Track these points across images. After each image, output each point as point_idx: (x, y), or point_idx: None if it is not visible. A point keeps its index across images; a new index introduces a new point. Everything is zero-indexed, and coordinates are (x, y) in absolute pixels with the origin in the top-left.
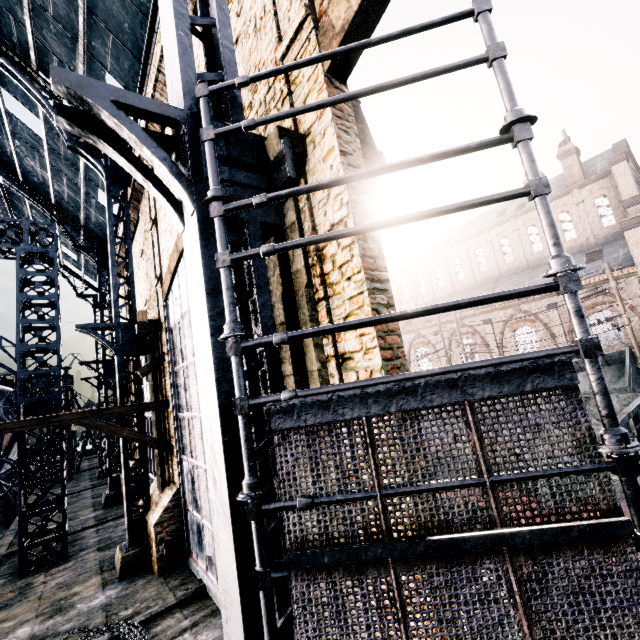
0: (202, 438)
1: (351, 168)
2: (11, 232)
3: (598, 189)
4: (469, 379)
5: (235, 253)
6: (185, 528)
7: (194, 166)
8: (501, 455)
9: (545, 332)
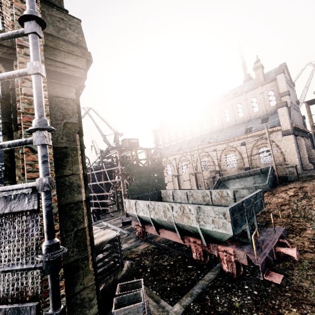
0: None
1: (27, 57)
2: None
3: (270, 87)
4: None
5: None
6: None
7: None
8: None
9: (239, 156)
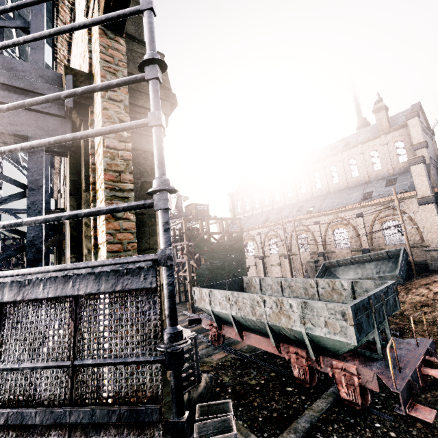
0: None
1: (111, 101)
2: None
3: (398, 136)
4: (79, 277)
5: None
6: None
7: None
8: (87, 343)
9: (354, 233)
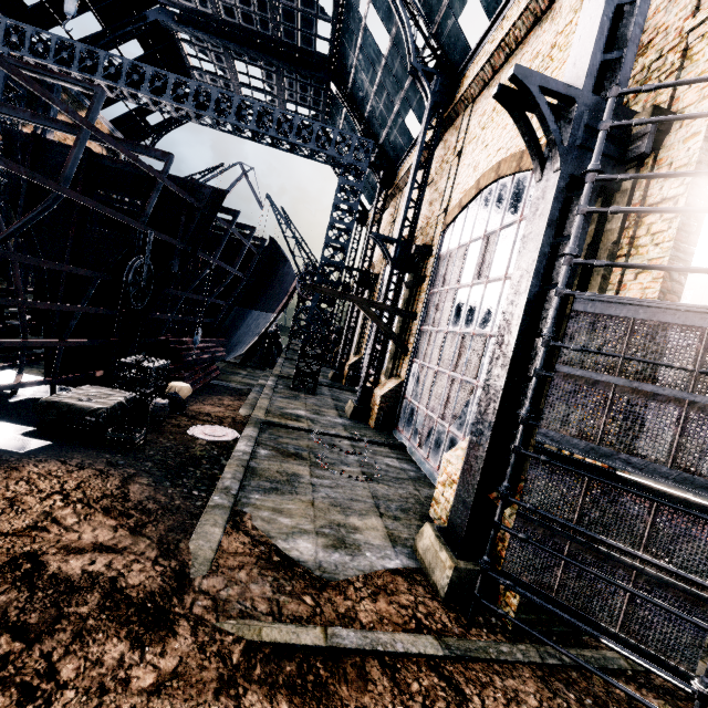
0: (442, 348)
1: (707, 153)
2: (344, 144)
3: None
4: None
5: (591, 208)
6: (398, 409)
7: (571, 136)
8: None
9: None
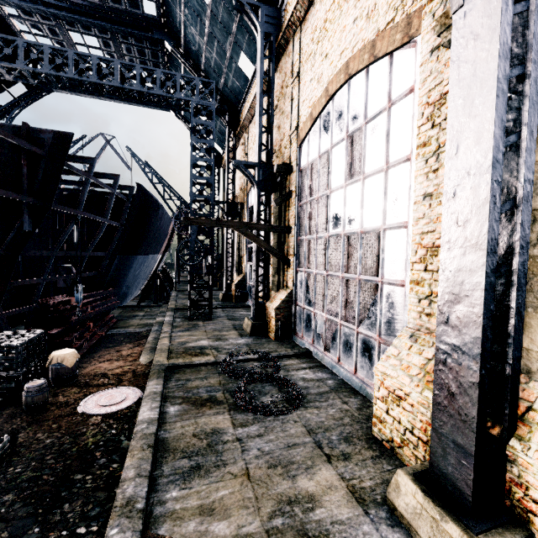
0: (327, 252)
1: None
2: (188, 87)
3: None
4: None
5: None
6: (293, 317)
7: None
8: None
9: None
